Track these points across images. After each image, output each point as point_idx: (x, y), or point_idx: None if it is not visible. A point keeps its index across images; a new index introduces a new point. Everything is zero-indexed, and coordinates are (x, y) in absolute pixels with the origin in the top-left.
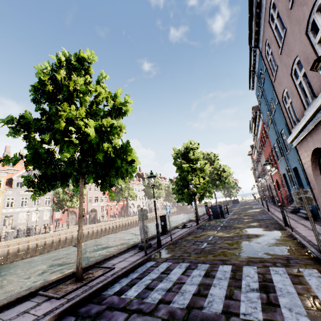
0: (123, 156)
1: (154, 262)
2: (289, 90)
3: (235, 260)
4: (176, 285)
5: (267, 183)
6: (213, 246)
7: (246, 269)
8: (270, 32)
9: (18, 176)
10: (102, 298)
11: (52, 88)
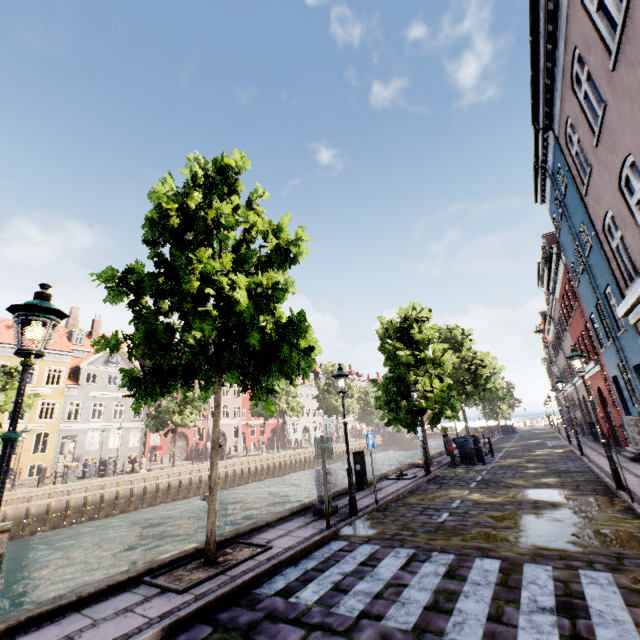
0: (293, 340)
1: (344, 541)
2: (617, 214)
3: (507, 550)
4: (391, 587)
5: (579, 394)
6: (462, 520)
7: (530, 570)
8: (575, 104)
9: (89, 363)
10: (255, 600)
11: (179, 221)
